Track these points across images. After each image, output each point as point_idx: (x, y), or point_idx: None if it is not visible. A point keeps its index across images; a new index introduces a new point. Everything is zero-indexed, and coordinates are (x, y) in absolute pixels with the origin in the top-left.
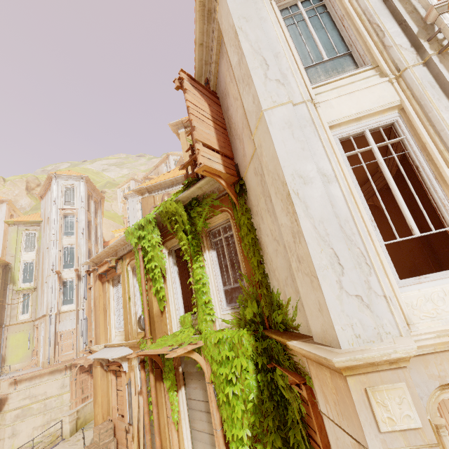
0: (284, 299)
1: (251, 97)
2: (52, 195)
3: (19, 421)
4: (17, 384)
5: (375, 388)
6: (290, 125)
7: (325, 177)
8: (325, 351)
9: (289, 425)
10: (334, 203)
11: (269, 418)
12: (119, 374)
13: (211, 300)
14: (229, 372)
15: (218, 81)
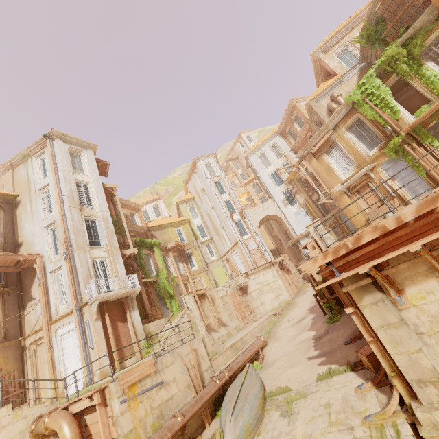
0: None
1: None
2: (202, 171)
3: (261, 296)
4: (248, 277)
5: None
6: None
7: None
8: None
9: None
10: None
11: None
12: (362, 190)
13: None
14: None
15: None
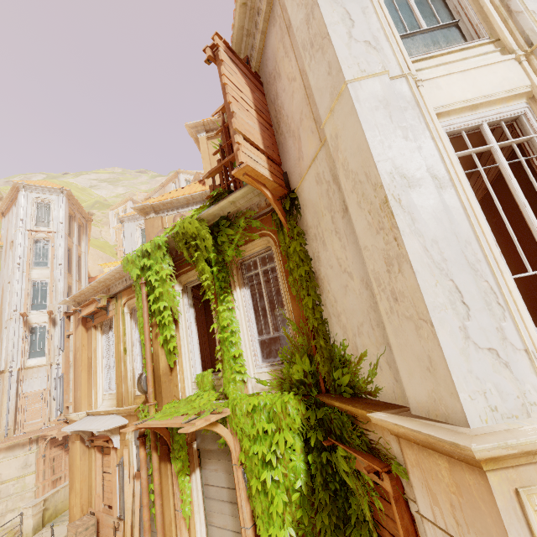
0: (353, 354)
1: (325, 67)
2: (18, 211)
3: None
4: None
5: (532, 489)
6: (386, 104)
7: (436, 180)
8: (445, 432)
9: (353, 524)
10: (450, 217)
11: (324, 514)
12: (107, 451)
13: (242, 354)
14: (266, 450)
15: (263, 60)
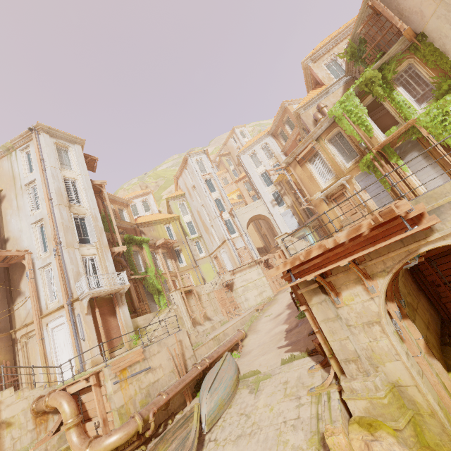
0: None
1: None
2: (192, 168)
3: (246, 293)
4: (235, 274)
5: None
6: None
7: None
8: None
9: None
10: None
11: None
12: (339, 199)
13: (411, 106)
14: (440, 119)
15: None
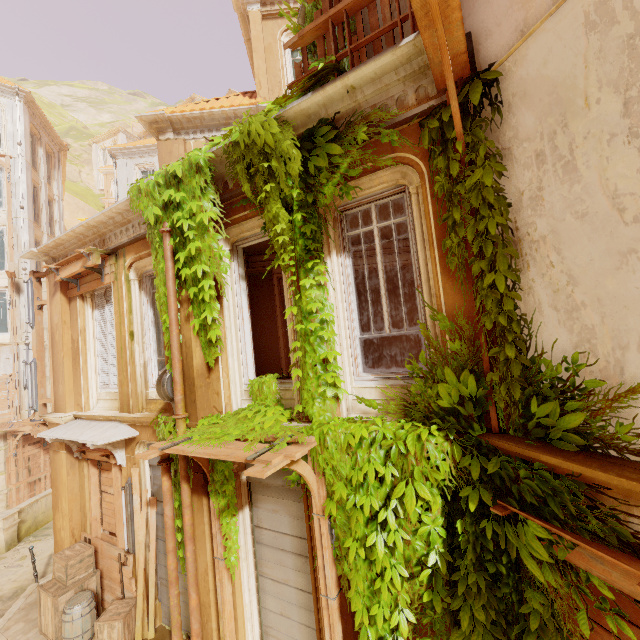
0: (602, 380)
1: None
2: None
3: None
4: None
5: None
6: None
7: None
8: None
9: (532, 629)
10: None
11: (476, 606)
12: (106, 466)
13: (336, 357)
14: (376, 503)
15: None
